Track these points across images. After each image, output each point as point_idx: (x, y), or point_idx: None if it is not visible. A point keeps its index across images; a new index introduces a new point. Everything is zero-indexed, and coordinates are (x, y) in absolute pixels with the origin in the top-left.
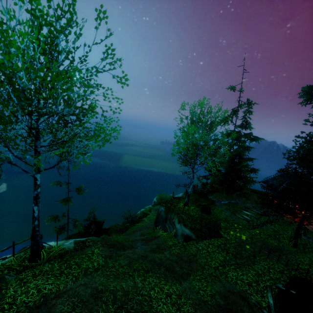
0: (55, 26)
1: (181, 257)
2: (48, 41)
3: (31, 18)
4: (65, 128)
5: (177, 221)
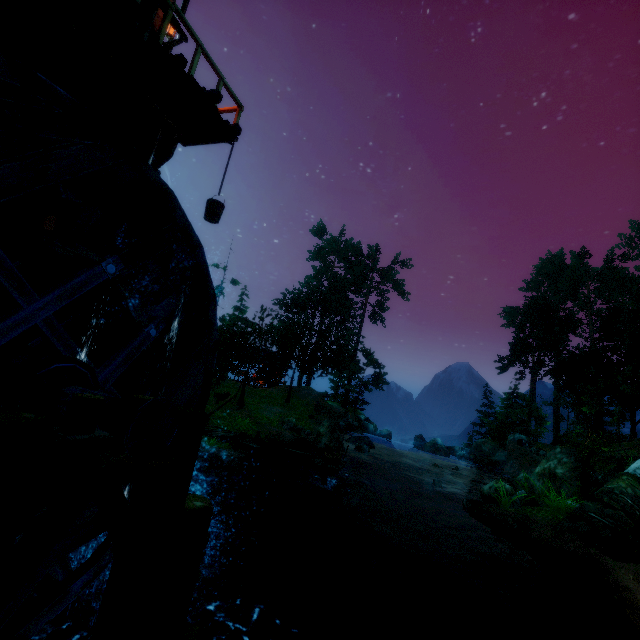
0: None
1: None
2: None
3: None
4: None
5: None
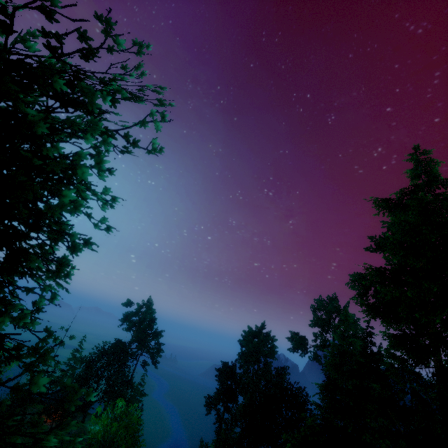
0: None
1: None
2: None
3: None
4: None
5: None
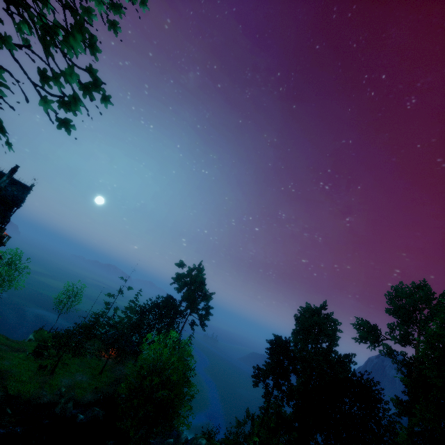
0: (14, 260)
1: (18, 341)
2: (12, 260)
3: (9, 259)
4: (3, 282)
5: (33, 334)
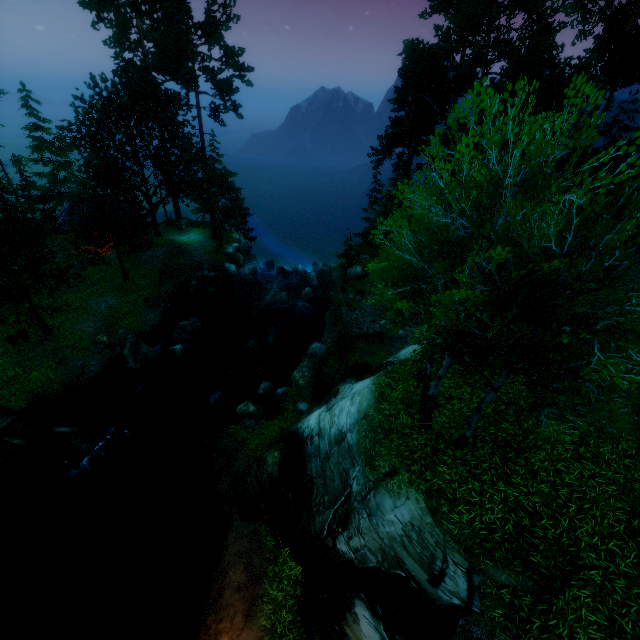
0: None
1: None
2: None
3: None
4: None
5: None
